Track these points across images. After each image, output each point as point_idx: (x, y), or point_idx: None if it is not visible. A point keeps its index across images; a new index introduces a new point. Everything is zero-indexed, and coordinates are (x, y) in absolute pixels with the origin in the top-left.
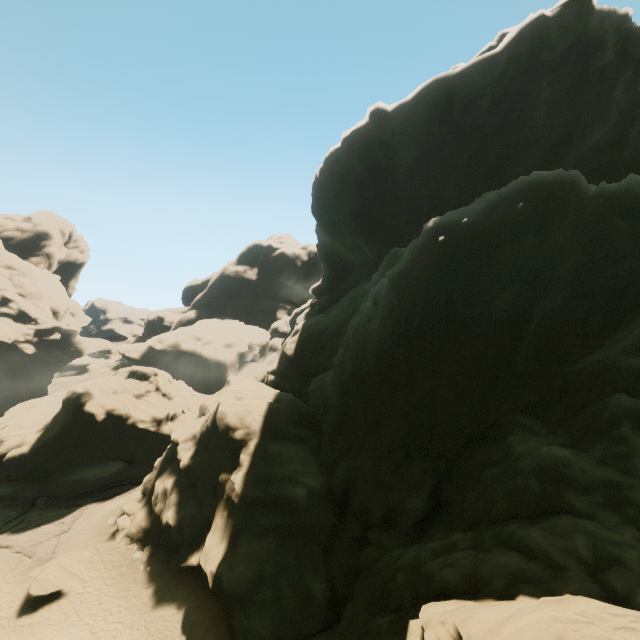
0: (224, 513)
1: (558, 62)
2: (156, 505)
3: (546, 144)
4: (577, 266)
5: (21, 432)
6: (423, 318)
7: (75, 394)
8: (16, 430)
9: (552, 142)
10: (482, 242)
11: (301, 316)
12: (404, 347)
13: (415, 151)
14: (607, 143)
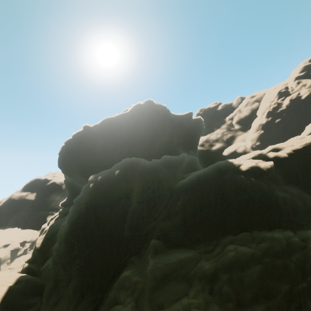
0: None
1: (146, 117)
2: None
3: (147, 142)
4: (136, 192)
5: None
6: (84, 220)
7: None
8: None
9: (149, 141)
10: (105, 186)
11: (53, 220)
12: (75, 236)
13: (103, 142)
14: (167, 142)
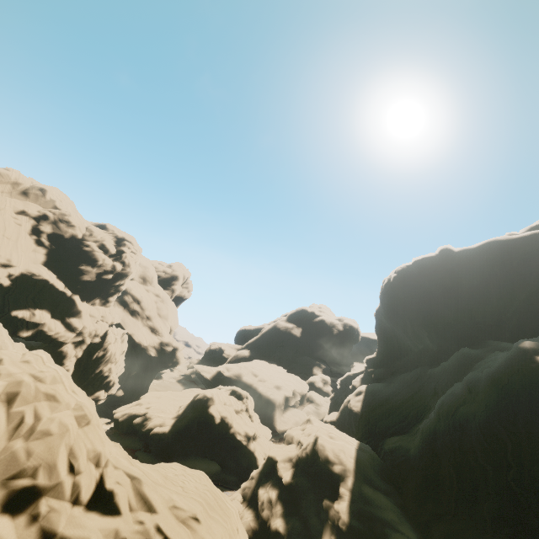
0: (332, 537)
1: None
2: (262, 510)
3: None
4: None
5: (162, 415)
6: (528, 413)
7: (206, 397)
8: (159, 412)
9: None
10: None
11: (357, 379)
12: (512, 433)
13: (477, 280)
14: None
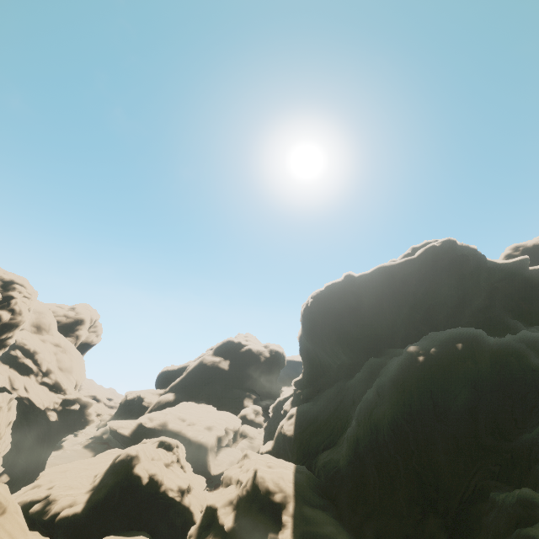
0: None
1: (447, 266)
2: None
3: (451, 304)
4: (498, 379)
5: (72, 492)
6: (419, 404)
7: (129, 456)
8: (67, 490)
9: (454, 304)
10: (445, 362)
11: (287, 403)
12: (411, 423)
13: (373, 299)
14: (484, 307)
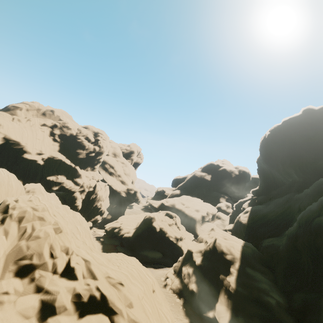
0: (225, 296)
1: None
2: (184, 279)
3: None
4: None
5: (128, 227)
6: None
7: (150, 217)
8: (126, 226)
9: None
10: None
11: (245, 204)
12: None
13: None
14: None
